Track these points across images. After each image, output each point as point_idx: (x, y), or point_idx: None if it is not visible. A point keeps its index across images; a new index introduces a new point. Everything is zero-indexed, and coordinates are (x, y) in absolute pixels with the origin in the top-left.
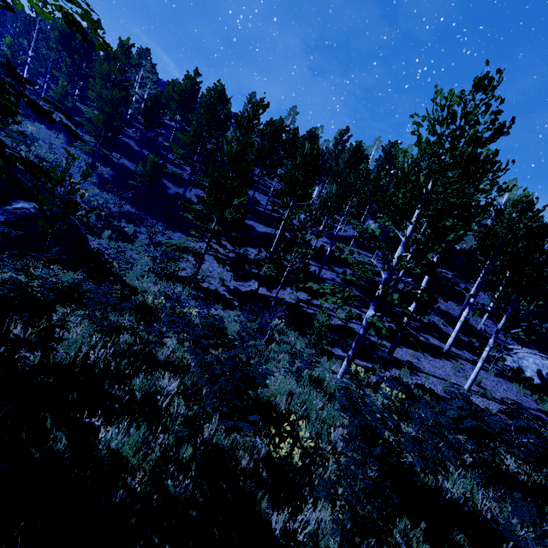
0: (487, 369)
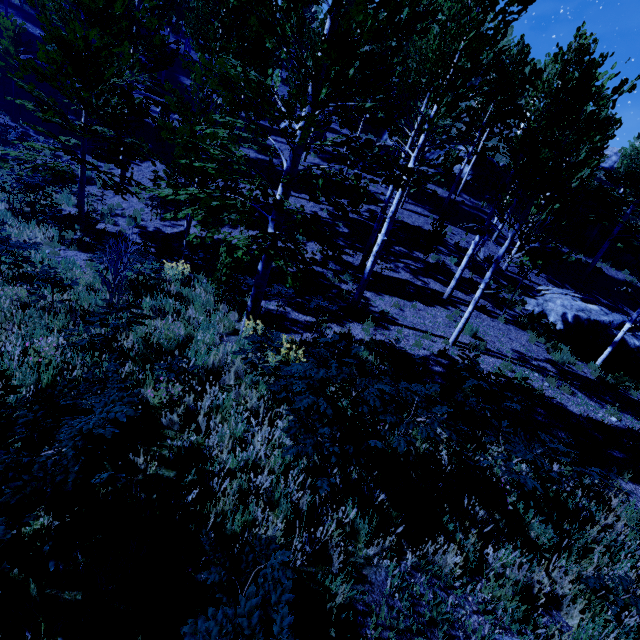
0: (498, 316)
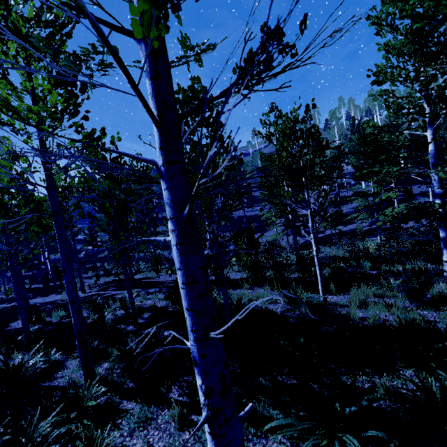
0: None
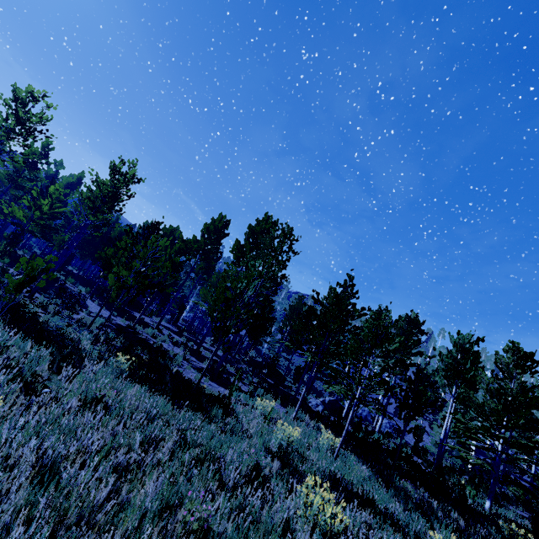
0: None
